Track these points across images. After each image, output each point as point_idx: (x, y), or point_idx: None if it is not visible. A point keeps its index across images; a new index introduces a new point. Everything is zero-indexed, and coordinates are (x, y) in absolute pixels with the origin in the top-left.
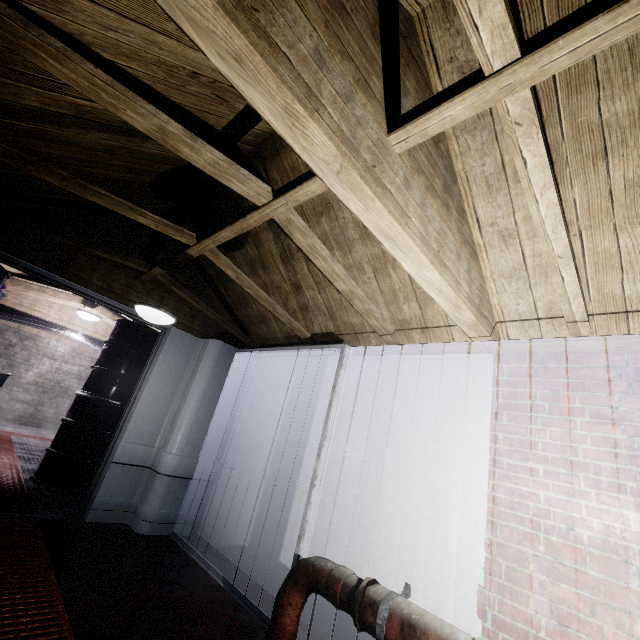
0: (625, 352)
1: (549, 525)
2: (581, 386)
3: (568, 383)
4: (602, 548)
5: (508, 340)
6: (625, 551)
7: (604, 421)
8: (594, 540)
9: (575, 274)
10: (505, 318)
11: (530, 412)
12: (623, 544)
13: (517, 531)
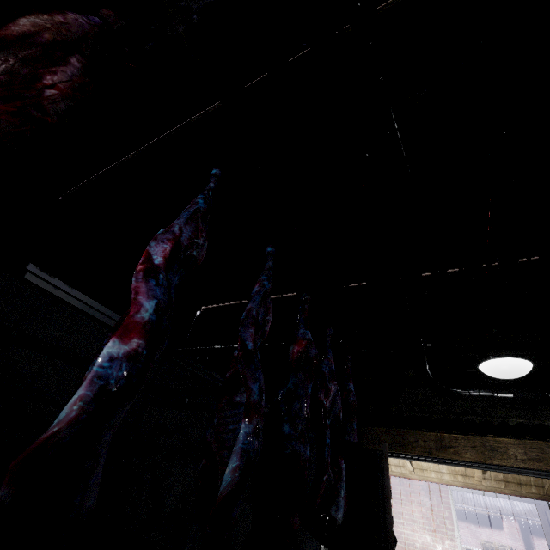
0: (423, 480)
1: (408, 543)
2: (413, 491)
3: (410, 490)
4: (422, 549)
5: (393, 476)
6: (427, 549)
7: (420, 505)
8: (420, 546)
9: (410, 464)
10: (390, 464)
11: (400, 500)
12: (426, 547)
13: (400, 546)
